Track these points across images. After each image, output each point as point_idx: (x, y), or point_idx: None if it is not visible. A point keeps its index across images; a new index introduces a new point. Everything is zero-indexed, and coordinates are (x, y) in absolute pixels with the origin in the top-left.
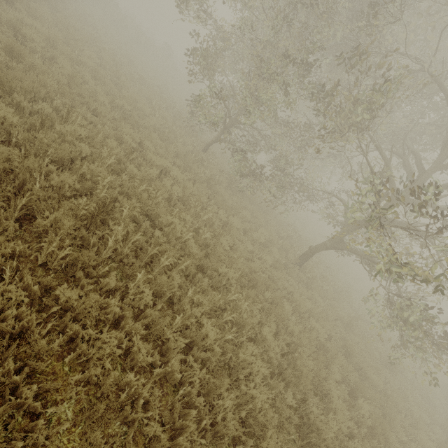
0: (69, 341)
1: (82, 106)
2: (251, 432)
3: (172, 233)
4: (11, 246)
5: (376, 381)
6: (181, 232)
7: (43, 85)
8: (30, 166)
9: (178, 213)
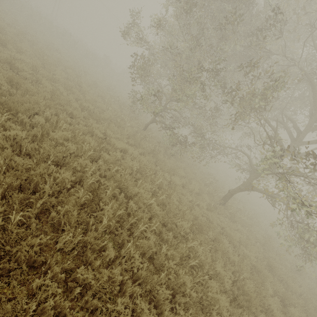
0: (90, 314)
1: (63, 113)
2: None
3: (140, 200)
4: (38, 242)
5: (295, 288)
6: (146, 199)
7: (36, 102)
8: (41, 171)
9: (141, 184)
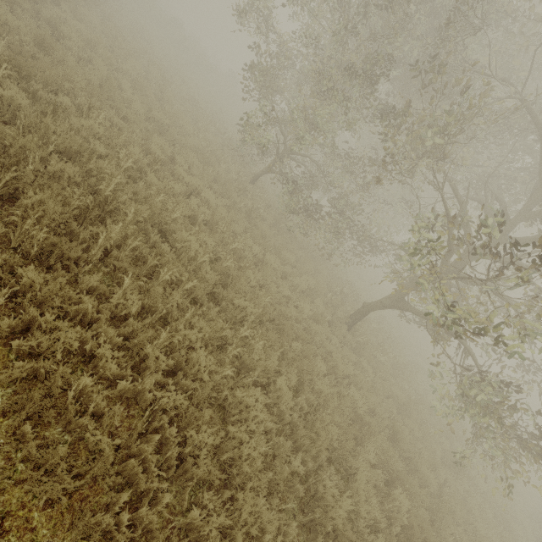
0: (25, 331)
1: (109, 109)
2: (234, 486)
3: (186, 253)
4: None
5: (427, 476)
6: (196, 253)
7: (70, 80)
8: (26, 145)
9: (197, 233)
